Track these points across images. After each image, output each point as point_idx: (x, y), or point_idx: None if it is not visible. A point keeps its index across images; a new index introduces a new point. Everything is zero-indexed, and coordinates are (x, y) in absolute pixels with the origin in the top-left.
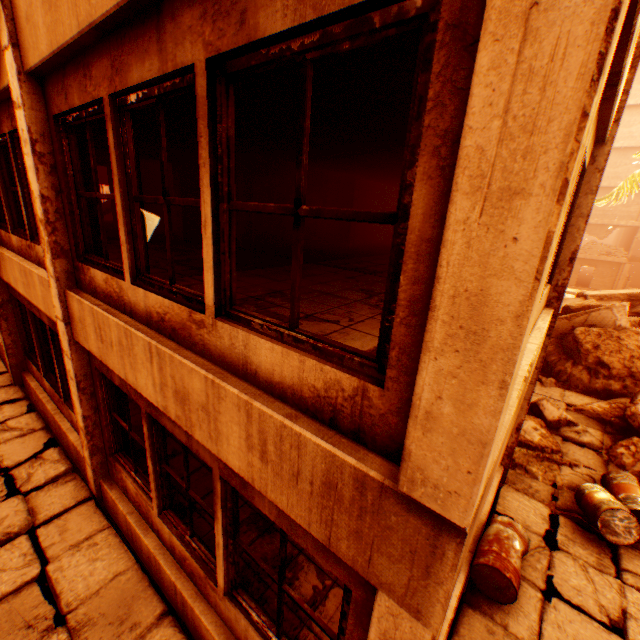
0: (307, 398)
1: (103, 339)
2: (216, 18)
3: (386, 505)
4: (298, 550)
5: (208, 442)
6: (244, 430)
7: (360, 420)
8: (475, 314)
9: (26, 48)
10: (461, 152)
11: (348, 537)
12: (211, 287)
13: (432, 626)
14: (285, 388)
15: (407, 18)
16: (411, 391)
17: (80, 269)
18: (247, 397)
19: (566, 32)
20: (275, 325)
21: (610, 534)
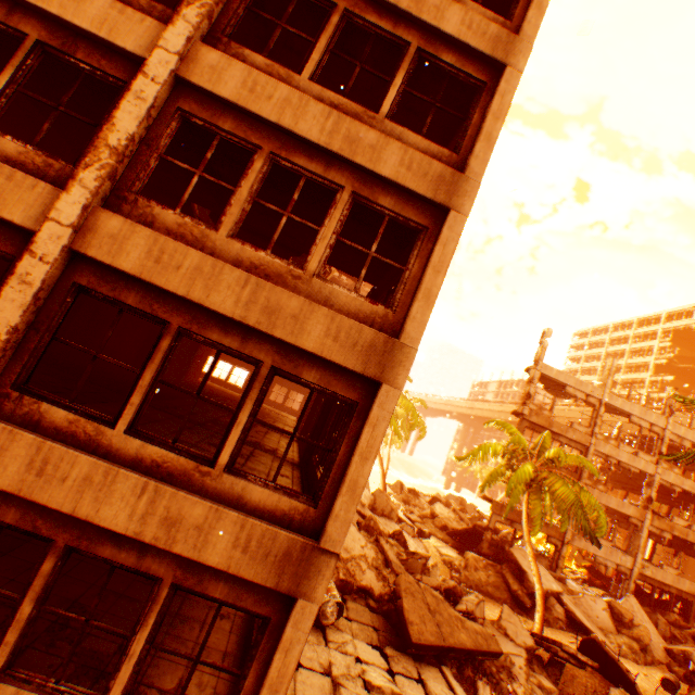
0: (278, 515)
1: (44, 472)
2: (284, 357)
3: (313, 554)
4: (139, 682)
5: (190, 551)
6: (235, 536)
7: (303, 522)
8: (355, 485)
9: (91, 241)
10: (359, 445)
11: (290, 577)
12: (228, 454)
13: (320, 601)
14: (265, 511)
15: (348, 402)
16: (327, 509)
17: (10, 396)
18: (245, 516)
19: (379, 433)
20: (263, 479)
21: (325, 619)
